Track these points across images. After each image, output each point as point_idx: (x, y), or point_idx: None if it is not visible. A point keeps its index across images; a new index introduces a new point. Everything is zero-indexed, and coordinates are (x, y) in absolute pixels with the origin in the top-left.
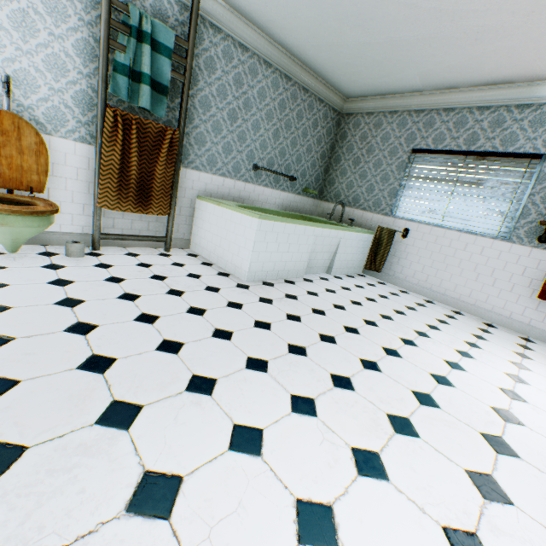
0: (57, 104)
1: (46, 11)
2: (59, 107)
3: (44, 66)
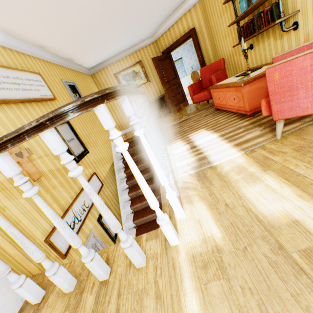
0: (197, 66)
1: (192, 55)
2: (197, 66)
3: (194, 62)
